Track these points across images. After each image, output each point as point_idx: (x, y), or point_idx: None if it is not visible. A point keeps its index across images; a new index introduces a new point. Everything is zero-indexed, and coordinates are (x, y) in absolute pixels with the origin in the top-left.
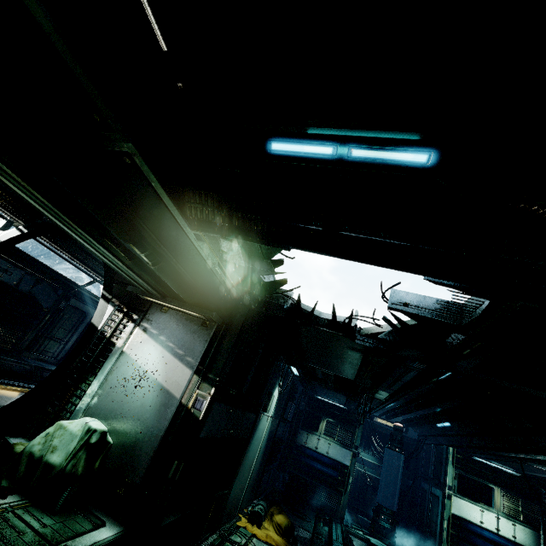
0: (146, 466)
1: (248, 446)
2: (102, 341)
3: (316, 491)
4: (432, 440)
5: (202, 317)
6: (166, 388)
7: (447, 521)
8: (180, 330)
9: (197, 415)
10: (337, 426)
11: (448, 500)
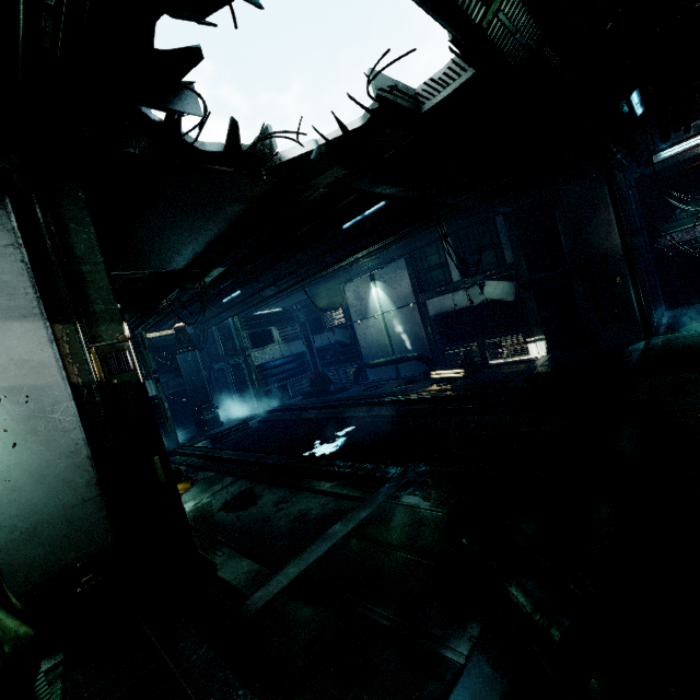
0: (103, 513)
1: None
2: None
3: None
4: (213, 323)
5: None
6: (1, 388)
7: (255, 374)
8: None
9: (132, 380)
10: None
11: (250, 359)
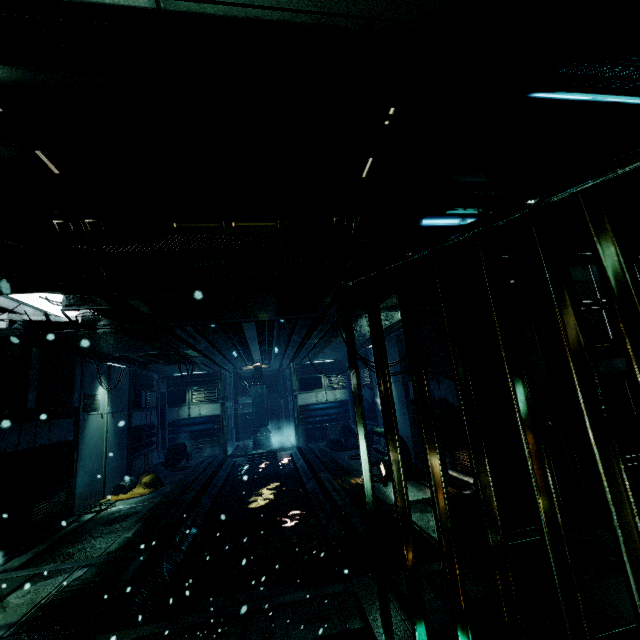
0: None
1: (80, 445)
2: None
3: (200, 446)
4: (285, 364)
5: None
6: None
7: (297, 412)
8: None
9: None
10: (203, 390)
11: (295, 399)
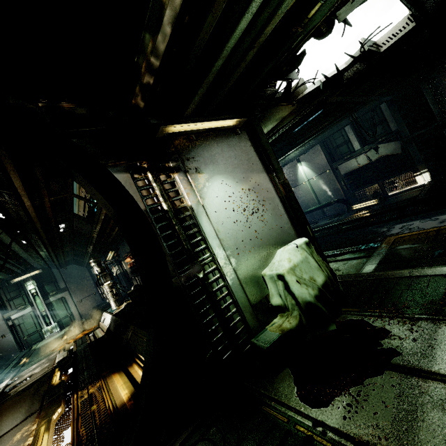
0: None
1: None
2: (167, 218)
3: None
4: None
5: (234, 126)
6: (265, 198)
7: None
8: (227, 150)
9: (292, 195)
10: None
11: None
